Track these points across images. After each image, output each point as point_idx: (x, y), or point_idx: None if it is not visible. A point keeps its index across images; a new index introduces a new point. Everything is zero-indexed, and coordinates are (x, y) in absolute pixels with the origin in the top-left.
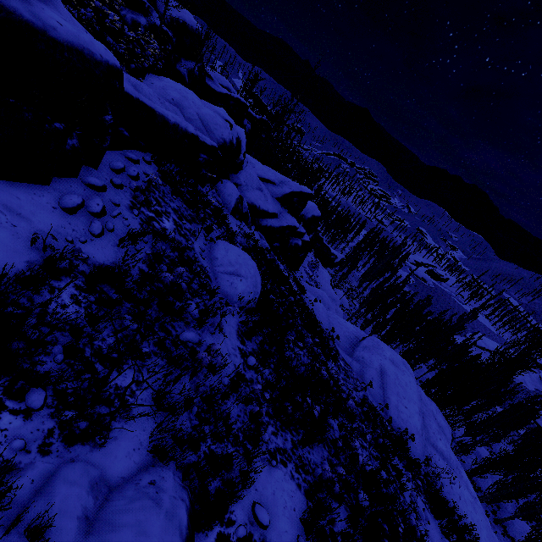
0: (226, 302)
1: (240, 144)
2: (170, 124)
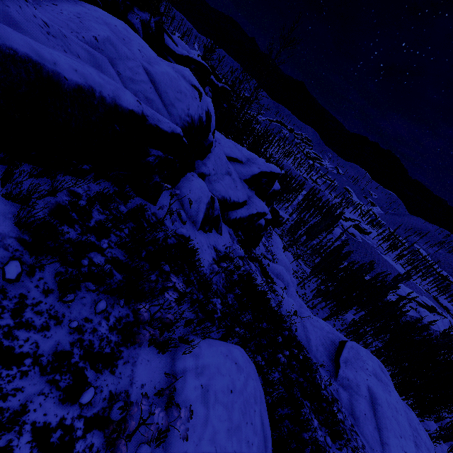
0: None
1: (210, 120)
2: (66, 88)
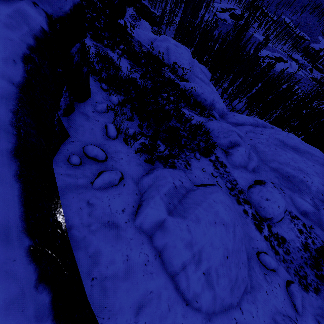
0: None
1: None
2: None
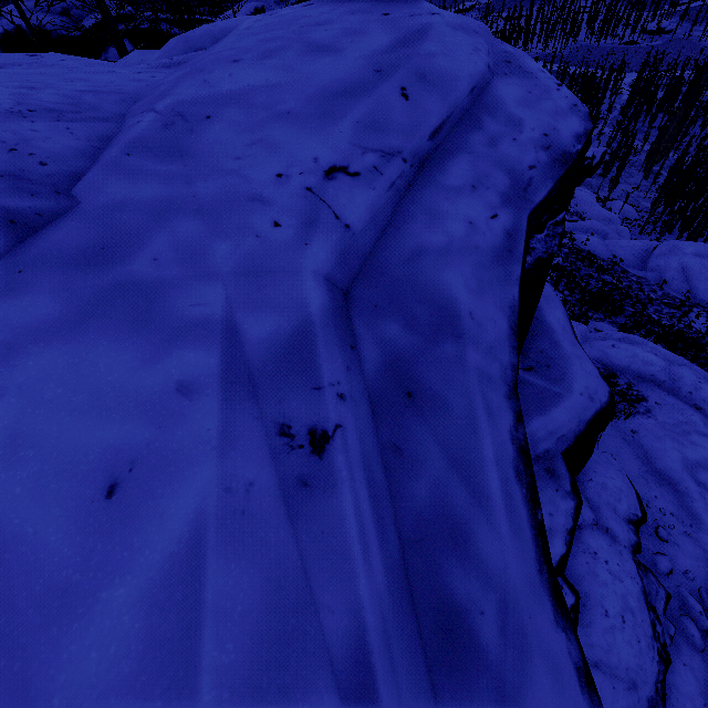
0: None
1: None
2: None
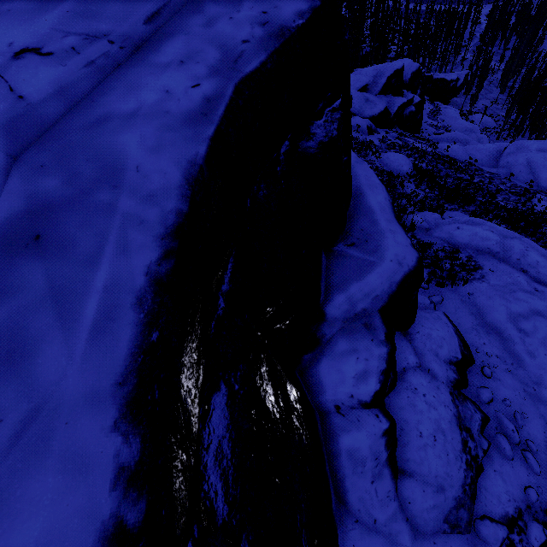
0: (404, 177)
1: None
2: None
